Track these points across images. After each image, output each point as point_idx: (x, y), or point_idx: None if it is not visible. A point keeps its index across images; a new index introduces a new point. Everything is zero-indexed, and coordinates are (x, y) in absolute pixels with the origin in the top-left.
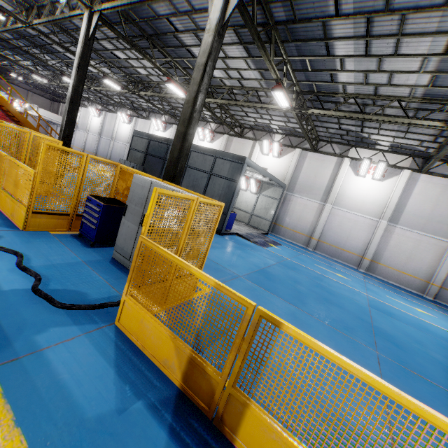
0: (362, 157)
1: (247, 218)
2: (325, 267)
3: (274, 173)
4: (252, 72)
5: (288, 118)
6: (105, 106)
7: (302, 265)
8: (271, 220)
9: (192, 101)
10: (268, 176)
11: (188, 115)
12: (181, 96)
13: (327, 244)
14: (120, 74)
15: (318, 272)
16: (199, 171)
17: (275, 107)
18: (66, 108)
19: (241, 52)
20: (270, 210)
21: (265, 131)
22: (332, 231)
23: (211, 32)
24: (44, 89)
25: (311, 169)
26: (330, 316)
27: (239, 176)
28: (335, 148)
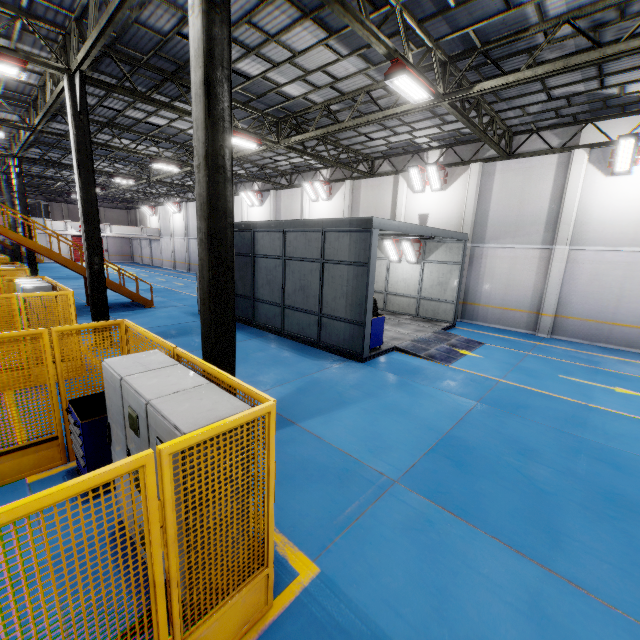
0: (614, 135)
1: (412, 306)
2: (583, 377)
3: (441, 218)
4: (347, 62)
5: (440, 118)
6: (181, 196)
7: (531, 390)
8: (454, 301)
9: (204, 164)
10: (427, 233)
11: (205, 196)
12: (254, 149)
13: (576, 320)
14: (174, 148)
15: (572, 399)
16: (304, 262)
17: (407, 107)
18: (83, 232)
19: (313, 35)
20: (449, 284)
21: (409, 152)
22: (581, 293)
23: (196, 9)
24: (115, 199)
25: (510, 192)
26: (639, 572)
27: (368, 255)
28: (549, 137)
